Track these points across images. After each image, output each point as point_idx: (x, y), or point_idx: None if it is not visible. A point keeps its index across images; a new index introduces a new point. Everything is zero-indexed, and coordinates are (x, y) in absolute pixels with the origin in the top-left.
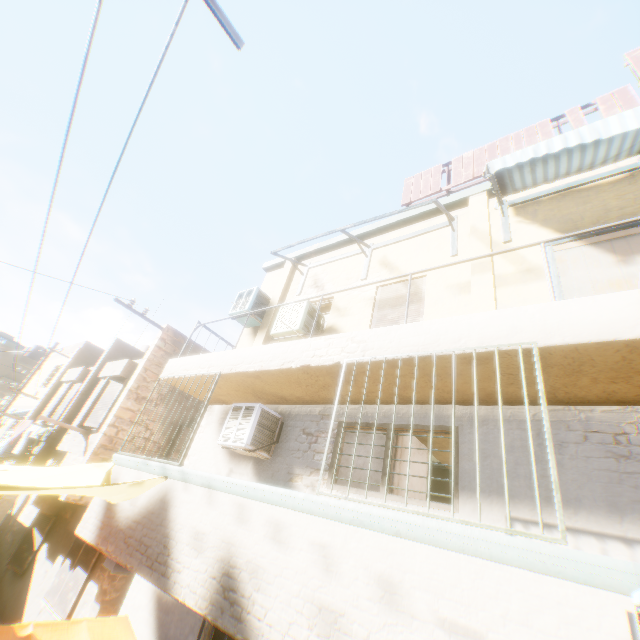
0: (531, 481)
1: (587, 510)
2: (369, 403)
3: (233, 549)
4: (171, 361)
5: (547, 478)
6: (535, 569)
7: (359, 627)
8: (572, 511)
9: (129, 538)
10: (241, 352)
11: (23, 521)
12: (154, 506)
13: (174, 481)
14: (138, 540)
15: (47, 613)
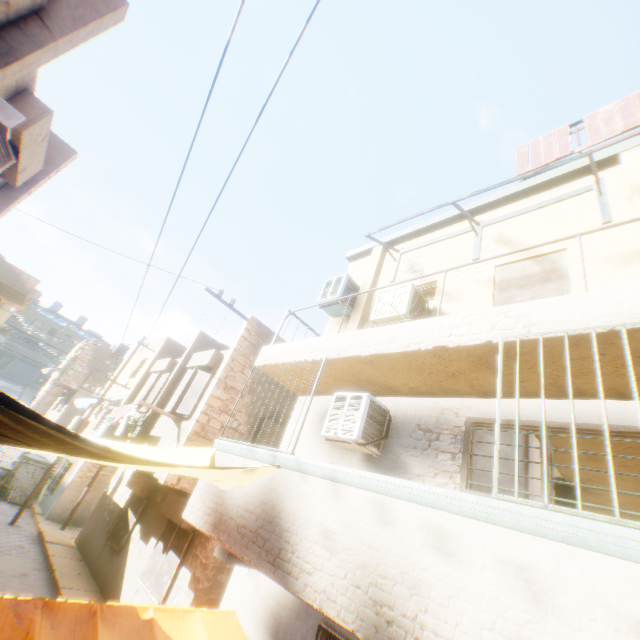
0: None
1: None
2: (507, 396)
3: (379, 555)
4: (265, 348)
5: None
6: None
7: None
8: None
9: (242, 528)
10: (348, 336)
11: (117, 501)
12: (267, 496)
13: (287, 471)
14: (253, 531)
15: (143, 593)
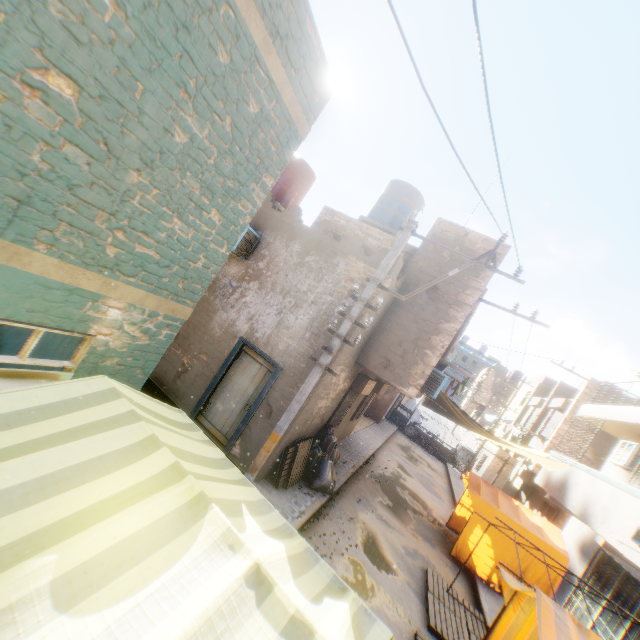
0: None
1: None
2: None
3: (589, 497)
4: (582, 405)
5: None
6: None
7: (621, 526)
8: None
9: (553, 486)
10: (616, 408)
11: (514, 485)
12: (564, 476)
13: (573, 468)
14: (556, 488)
15: None
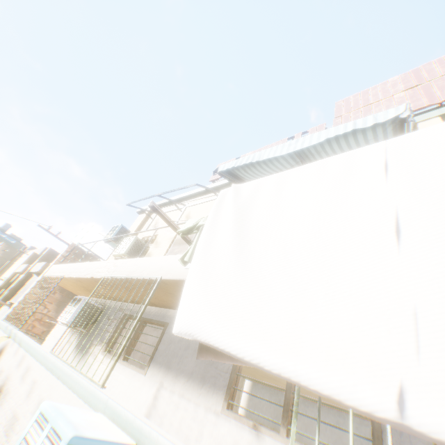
0: (180, 359)
1: (193, 379)
2: (140, 303)
3: (7, 381)
4: (53, 266)
5: (187, 358)
6: (84, 399)
7: (19, 427)
8: (187, 379)
9: None
10: (78, 265)
11: None
12: None
13: (12, 339)
14: None
15: None
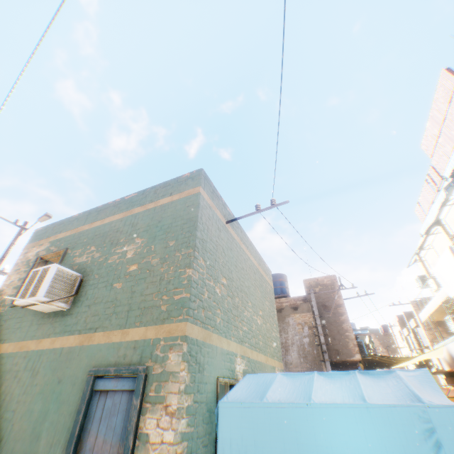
0: None
1: None
2: None
3: None
4: (418, 315)
5: None
6: None
7: None
8: None
9: (450, 362)
10: (427, 306)
11: None
12: (447, 353)
13: (445, 345)
14: (451, 361)
15: None
